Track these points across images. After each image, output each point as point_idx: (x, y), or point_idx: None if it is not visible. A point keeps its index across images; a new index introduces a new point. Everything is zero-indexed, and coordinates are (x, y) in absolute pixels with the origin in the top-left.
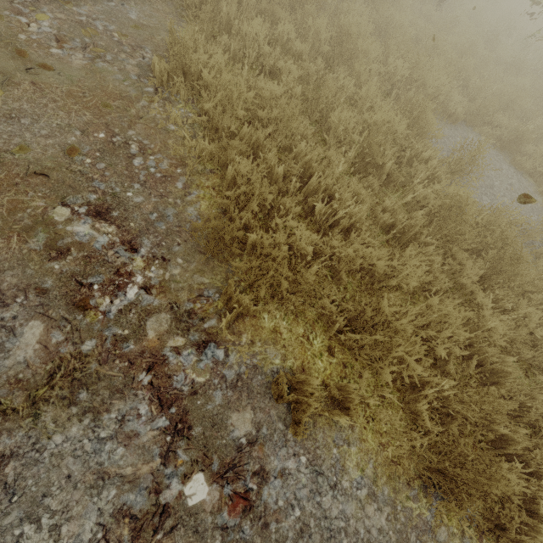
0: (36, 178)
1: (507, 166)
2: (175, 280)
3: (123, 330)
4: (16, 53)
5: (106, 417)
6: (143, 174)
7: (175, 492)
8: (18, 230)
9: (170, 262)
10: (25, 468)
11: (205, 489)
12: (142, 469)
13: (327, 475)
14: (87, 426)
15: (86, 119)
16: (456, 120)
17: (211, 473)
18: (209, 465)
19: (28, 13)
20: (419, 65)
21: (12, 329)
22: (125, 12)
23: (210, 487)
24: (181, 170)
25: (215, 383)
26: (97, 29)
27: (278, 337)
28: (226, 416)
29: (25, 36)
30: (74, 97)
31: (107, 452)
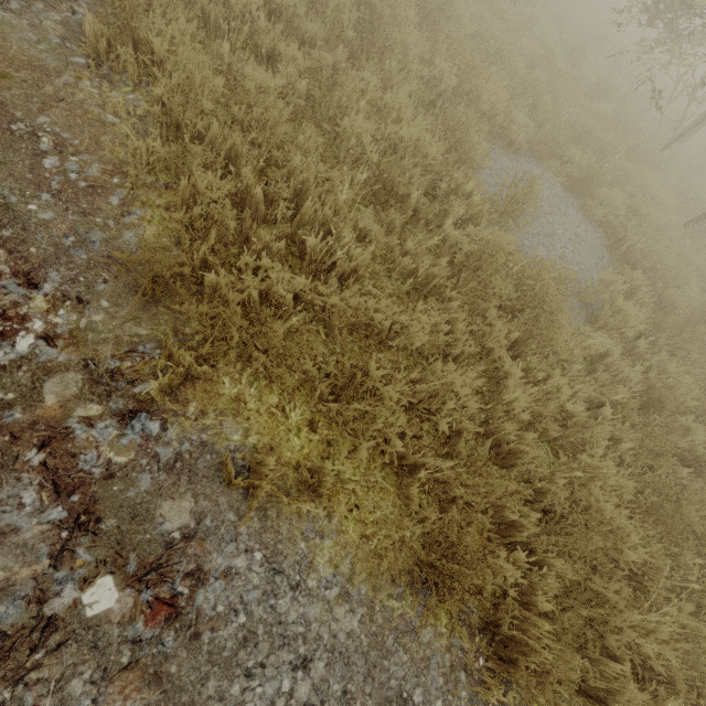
0: None
1: (575, 212)
2: (95, 329)
3: (6, 393)
4: None
5: None
6: (58, 180)
7: (68, 601)
8: None
9: (89, 305)
10: None
11: (114, 595)
12: (19, 574)
13: (289, 574)
14: None
15: None
16: (518, 148)
17: (125, 576)
18: (123, 566)
19: None
20: (472, 72)
21: None
22: None
23: (122, 593)
24: (120, 179)
25: (143, 463)
26: None
27: (242, 407)
28: (155, 505)
29: None
30: None
31: None
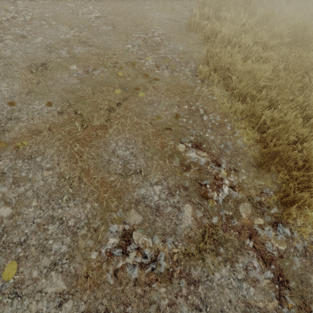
0: (166, 131)
1: None
2: (245, 182)
3: (228, 212)
4: (145, 76)
5: (237, 266)
6: (210, 124)
7: None
8: (167, 156)
9: (238, 172)
10: (207, 291)
11: None
12: (268, 305)
13: None
14: (229, 270)
15: (177, 100)
16: None
17: None
18: (310, 312)
19: (143, 58)
20: None
21: (179, 208)
22: (177, 48)
23: None
24: (226, 120)
25: (291, 251)
26: (169, 58)
27: None
28: (307, 276)
29: (145, 68)
30: (170, 91)
31: (245, 289)
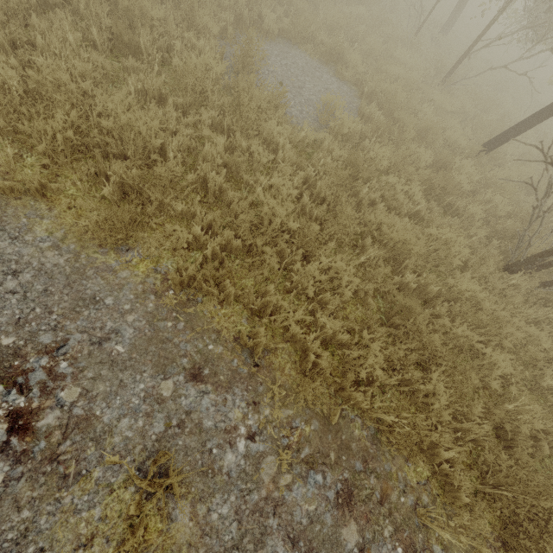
0: None
1: (330, 76)
2: None
3: None
4: None
5: None
6: None
7: None
8: None
9: None
10: None
11: None
12: None
13: (10, 232)
14: None
15: None
16: (275, 37)
17: None
18: None
19: None
20: None
21: None
22: None
23: None
24: None
25: None
26: None
27: None
28: None
29: None
30: None
31: None
